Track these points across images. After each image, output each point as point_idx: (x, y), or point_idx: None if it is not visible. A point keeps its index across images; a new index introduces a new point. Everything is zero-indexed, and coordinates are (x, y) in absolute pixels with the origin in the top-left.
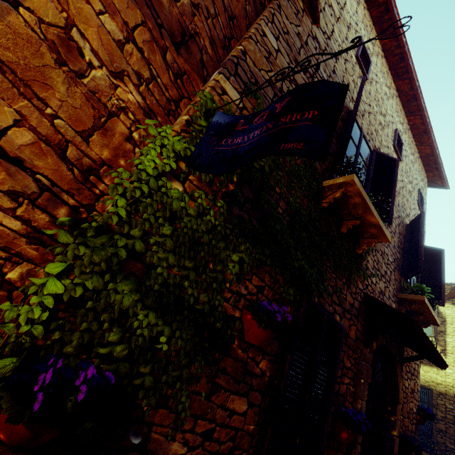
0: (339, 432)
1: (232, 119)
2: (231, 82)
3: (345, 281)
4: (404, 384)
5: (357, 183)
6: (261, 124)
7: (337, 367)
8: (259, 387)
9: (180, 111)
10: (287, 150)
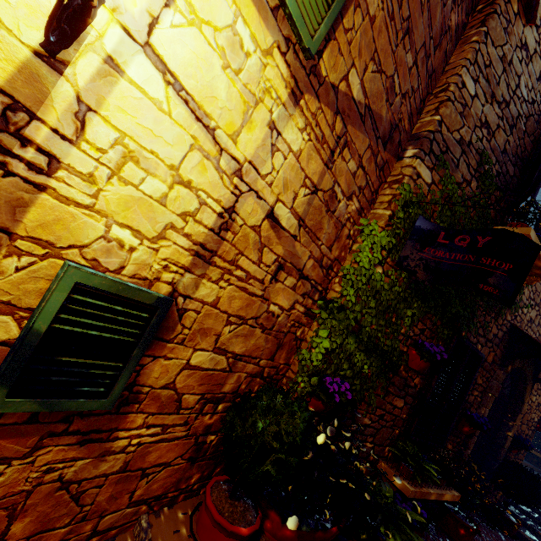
0: (462, 427)
1: (434, 228)
2: (425, 163)
3: (494, 315)
4: (531, 398)
5: (533, 237)
6: (462, 250)
7: (471, 385)
8: (412, 394)
9: (377, 196)
10: (485, 291)
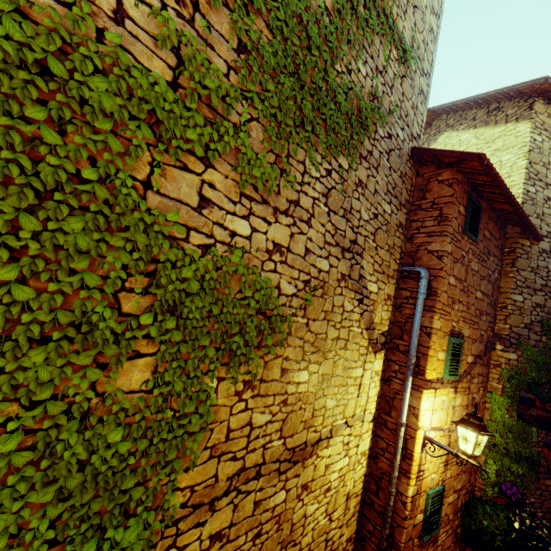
0: None
1: (531, 397)
2: (510, 351)
3: None
4: None
5: None
6: None
7: None
8: None
9: (489, 373)
10: None
